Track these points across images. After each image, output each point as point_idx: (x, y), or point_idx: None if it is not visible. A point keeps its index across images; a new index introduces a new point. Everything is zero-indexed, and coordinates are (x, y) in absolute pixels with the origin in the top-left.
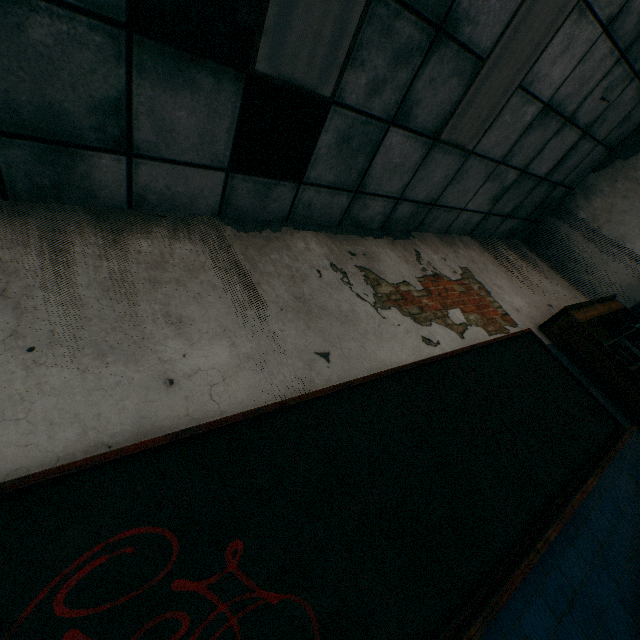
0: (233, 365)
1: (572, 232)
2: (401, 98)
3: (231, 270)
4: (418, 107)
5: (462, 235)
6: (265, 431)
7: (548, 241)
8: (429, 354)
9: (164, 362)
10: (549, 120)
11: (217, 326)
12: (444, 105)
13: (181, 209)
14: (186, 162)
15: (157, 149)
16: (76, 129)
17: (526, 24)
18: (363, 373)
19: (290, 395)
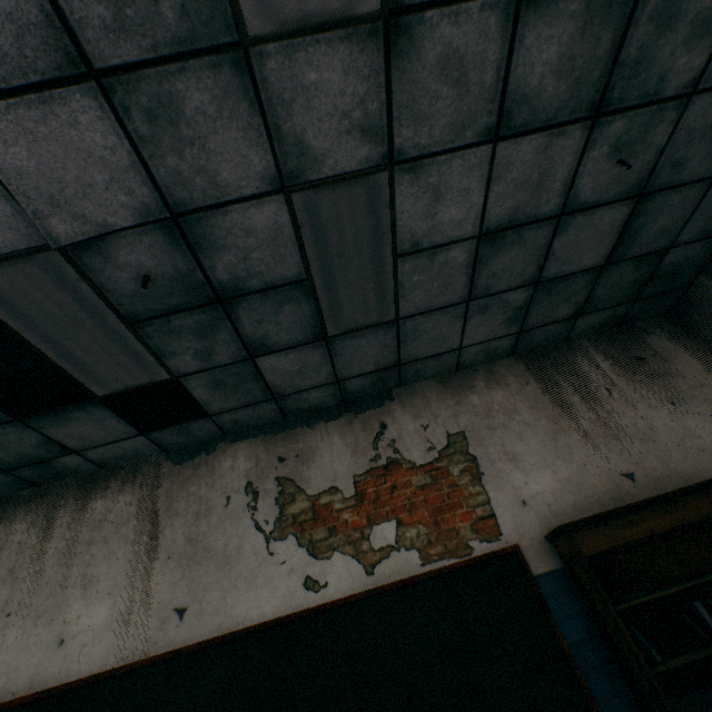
0: (105, 625)
1: None
2: (241, 344)
3: (148, 517)
4: (269, 337)
5: (497, 359)
6: (96, 694)
7: (708, 317)
8: (301, 604)
9: (66, 623)
10: (514, 236)
11: (111, 584)
12: (301, 321)
13: (135, 457)
14: (111, 442)
15: (87, 444)
16: (40, 455)
17: (329, 232)
18: (207, 633)
19: (131, 658)
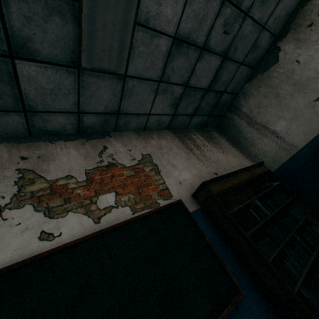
0: None
1: (240, 120)
2: (3, 34)
3: None
4: (33, 42)
5: (162, 129)
6: None
7: (229, 127)
8: (34, 252)
9: None
10: (186, 49)
11: None
12: (64, 40)
13: None
14: None
15: None
16: None
17: None
18: None
19: None
